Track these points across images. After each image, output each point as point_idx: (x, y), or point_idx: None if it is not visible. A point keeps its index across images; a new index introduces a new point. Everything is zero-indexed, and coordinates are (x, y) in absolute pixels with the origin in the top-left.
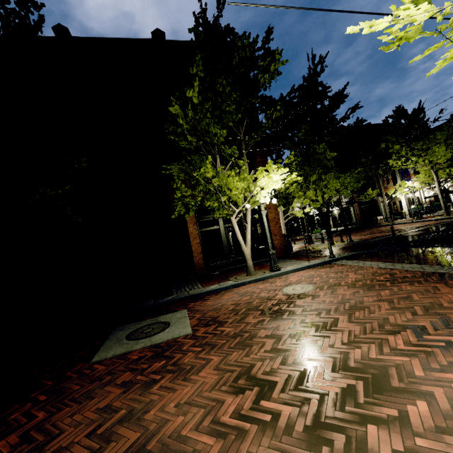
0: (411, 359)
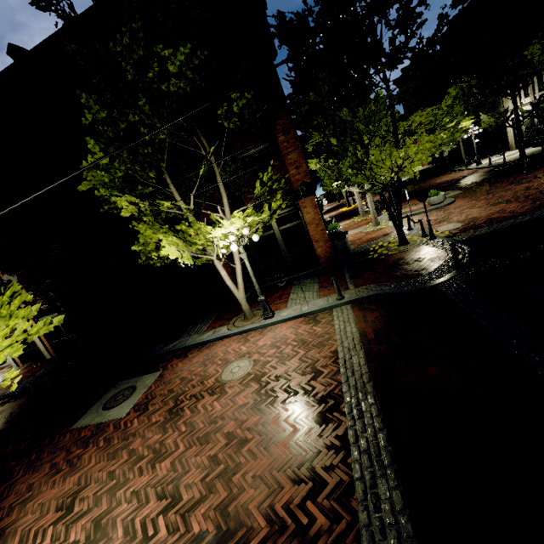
0: (122, 537)
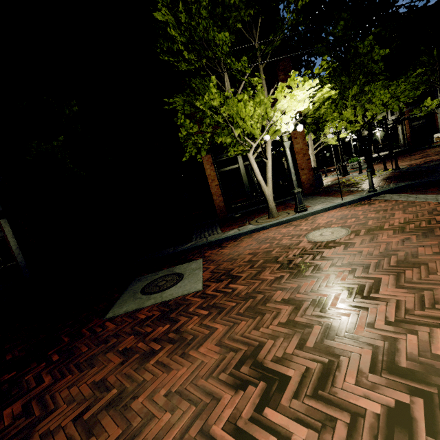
0: None
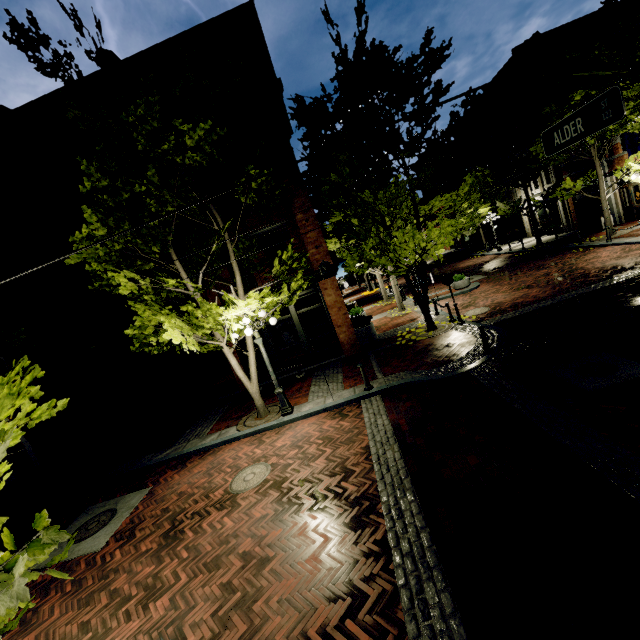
0: None
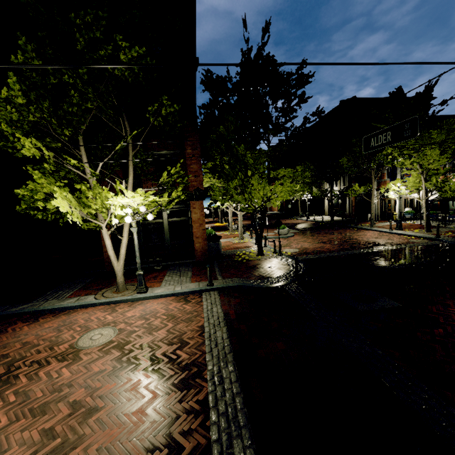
0: None
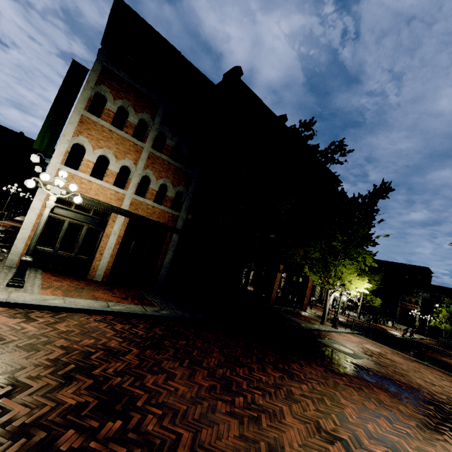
0: None
